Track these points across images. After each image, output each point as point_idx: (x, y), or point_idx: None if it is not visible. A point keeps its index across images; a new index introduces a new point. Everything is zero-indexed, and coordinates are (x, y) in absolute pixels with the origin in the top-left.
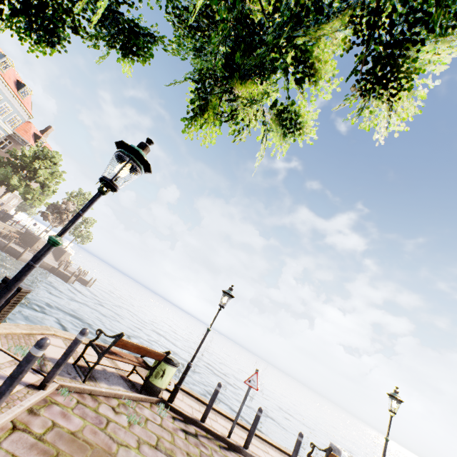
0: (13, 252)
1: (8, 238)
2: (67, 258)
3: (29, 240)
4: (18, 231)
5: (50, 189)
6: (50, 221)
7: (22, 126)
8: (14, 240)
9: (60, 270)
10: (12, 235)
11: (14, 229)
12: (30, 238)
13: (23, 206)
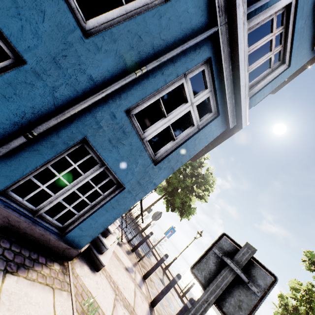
0: None
1: None
2: None
3: None
4: None
5: None
6: None
7: None
8: None
9: None
10: None
11: None
12: None
13: None
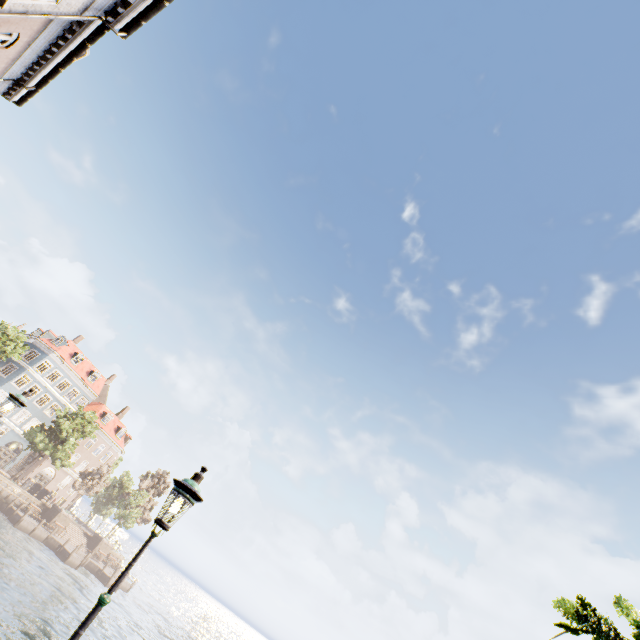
0: (17, 519)
1: (31, 513)
2: (105, 551)
3: (51, 515)
4: (43, 505)
5: (70, 443)
6: (77, 488)
7: (93, 408)
8: (38, 518)
9: (65, 547)
10: (36, 510)
11: (39, 501)
12: (53, 512)
13: (99, 505)
